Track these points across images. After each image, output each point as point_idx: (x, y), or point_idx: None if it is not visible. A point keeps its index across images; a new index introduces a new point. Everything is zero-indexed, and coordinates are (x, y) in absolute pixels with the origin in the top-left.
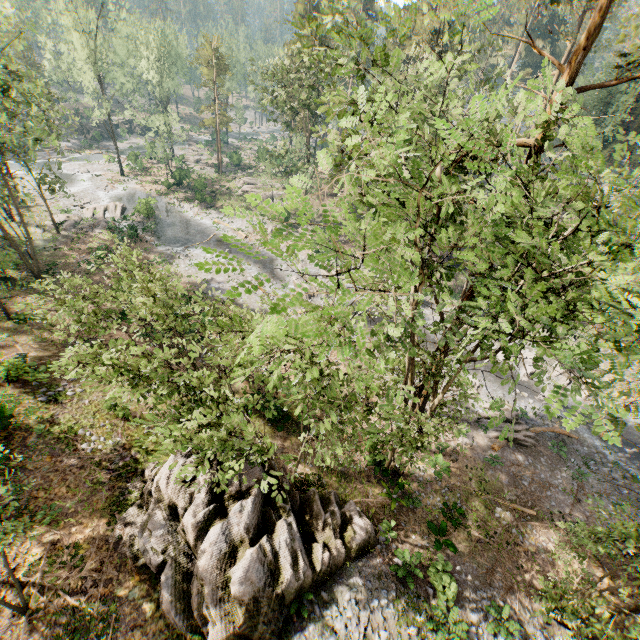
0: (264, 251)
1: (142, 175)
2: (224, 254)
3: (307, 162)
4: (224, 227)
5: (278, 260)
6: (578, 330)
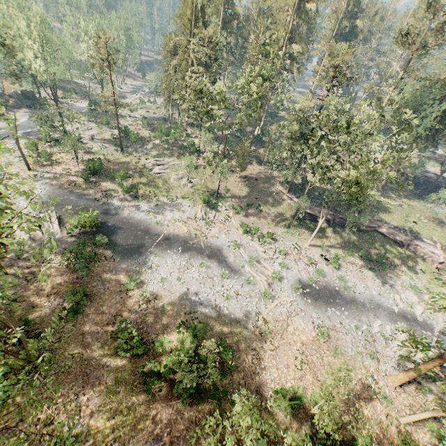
0: (208, 241)
1: (49, 165)
2: (180, 255)
3: (223, 156)
4: (161, 220)
5: (224, 249)
6: (420, 264)
